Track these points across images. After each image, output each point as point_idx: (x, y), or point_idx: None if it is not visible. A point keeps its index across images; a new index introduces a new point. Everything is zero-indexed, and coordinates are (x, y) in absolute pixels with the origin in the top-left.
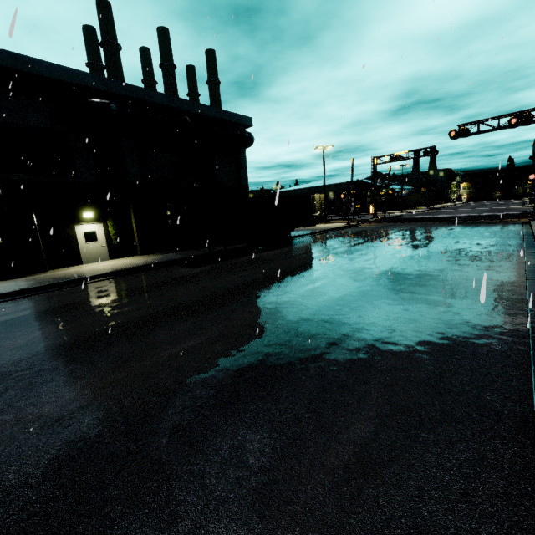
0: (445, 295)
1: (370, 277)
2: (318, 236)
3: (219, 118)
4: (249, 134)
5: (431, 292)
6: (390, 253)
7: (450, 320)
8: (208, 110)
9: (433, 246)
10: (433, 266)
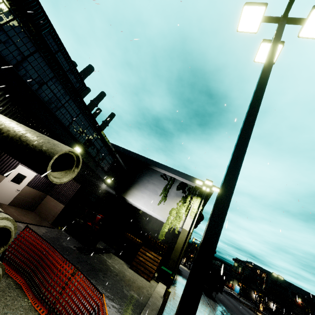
0: None
1: None
2: None
3: None
4: None
5: None
6: None
7: None
8: None
9: None
10: None
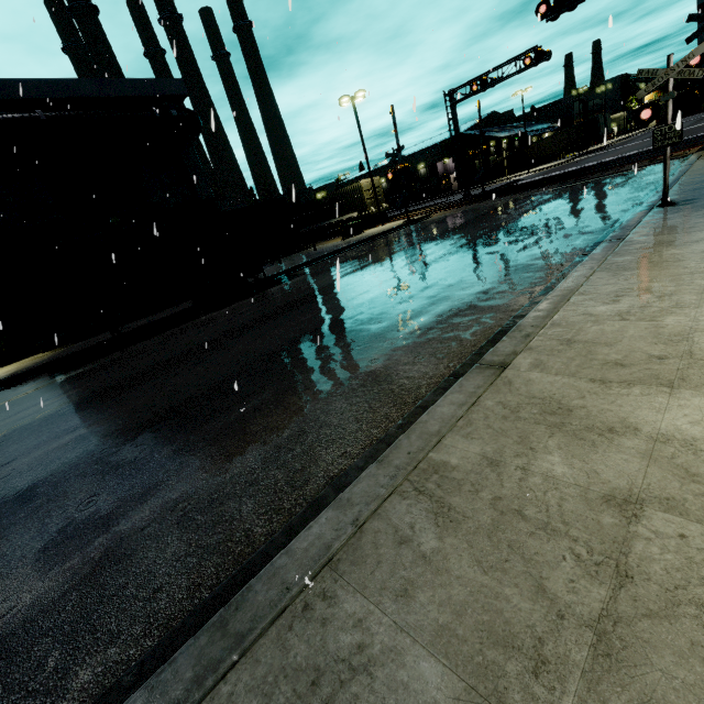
0: (209, 464)
1: (210, 385)
2: (332, 259)
3: (112, 96)
4: (180, 110)
5: (204, 452)
6: (357, 294)
7: (17, 626)
8: (85, 87)
9: (453, 257)
10: (361, 330)
